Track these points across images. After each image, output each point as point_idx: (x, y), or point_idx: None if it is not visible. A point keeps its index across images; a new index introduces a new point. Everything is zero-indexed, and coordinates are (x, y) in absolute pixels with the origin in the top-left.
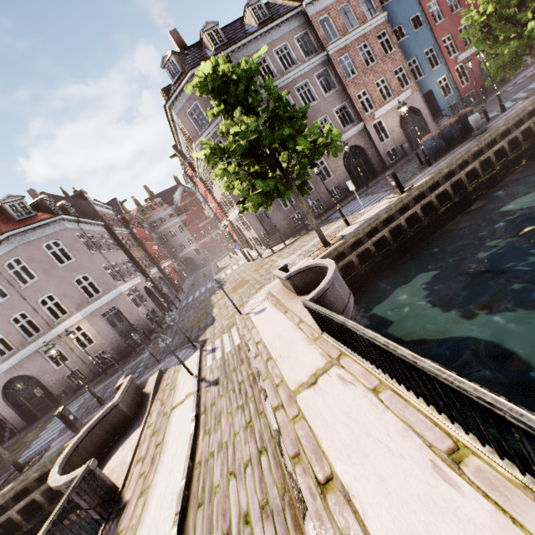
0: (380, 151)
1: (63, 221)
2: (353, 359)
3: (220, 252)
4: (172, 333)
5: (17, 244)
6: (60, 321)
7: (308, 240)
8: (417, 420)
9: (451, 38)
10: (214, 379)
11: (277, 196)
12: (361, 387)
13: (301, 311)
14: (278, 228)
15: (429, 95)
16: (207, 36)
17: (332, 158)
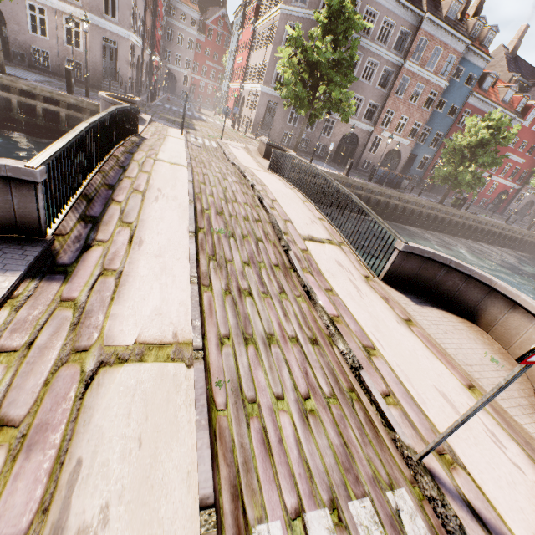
0: (363, 156)
1: None
2: (277, 176)
3: (202, 103)
4: (151, 110)
5: None
6: (67, 0)
7: None
8: (287, 185)
9: None
10: (197, 145)
11: (296, 106)
12: (276, 177)
13: (261, 161)
14: (271, 129)
15: (413, 158)
16: None
17: (340, 127)
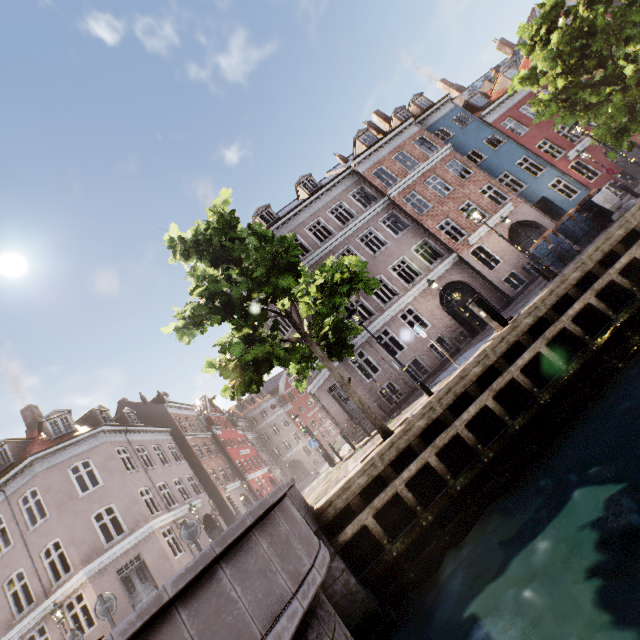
0: (493, 281)
1: (103, 433)
2: None
3: None
4: None
5: (38, 470)
6: (59, 584)
7: (391, 425)
8: None
9: (548, 141)
10: None
11: (308, 366)
12: None
13: None
14: None
15: (544, 203)
16: (259, 218)
17: (423, 303)
